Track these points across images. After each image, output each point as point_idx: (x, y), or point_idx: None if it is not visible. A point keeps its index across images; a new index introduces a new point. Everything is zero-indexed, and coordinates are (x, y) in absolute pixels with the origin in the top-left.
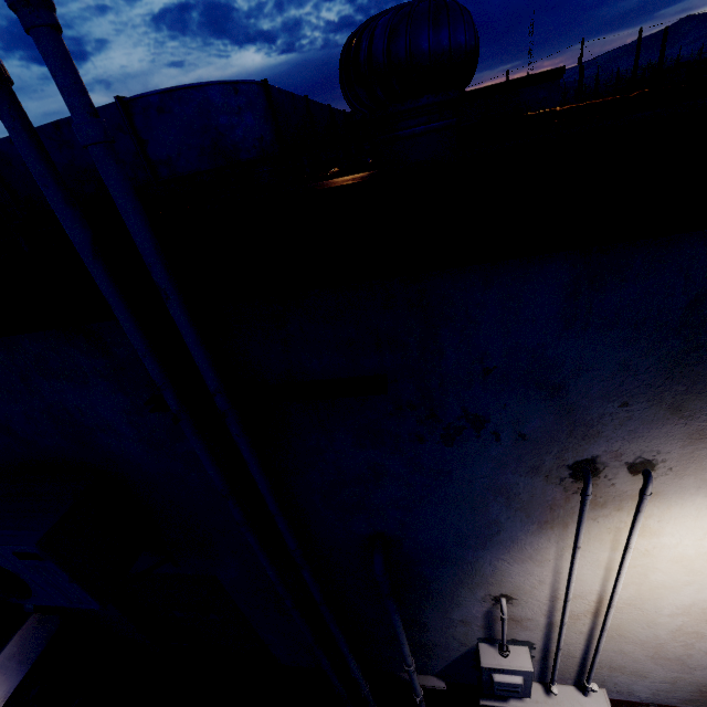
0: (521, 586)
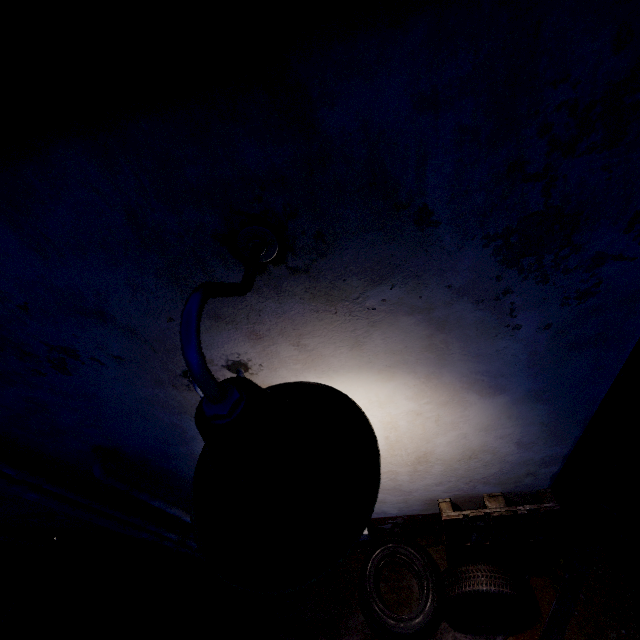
0: None
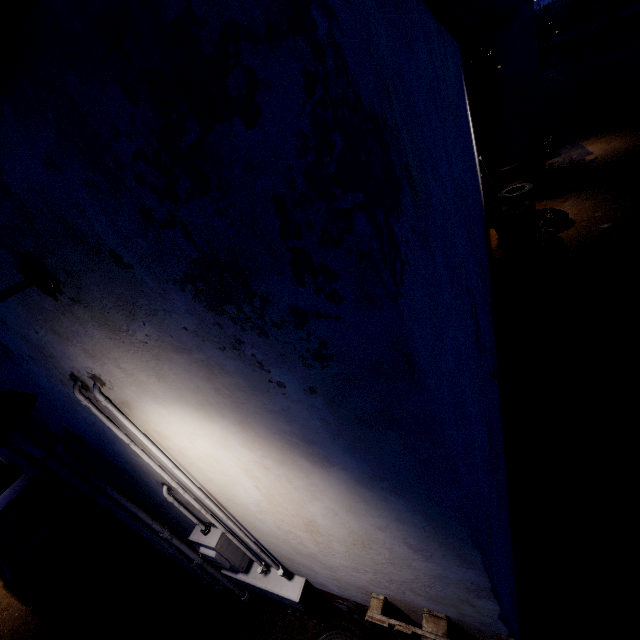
0: (162, 476)
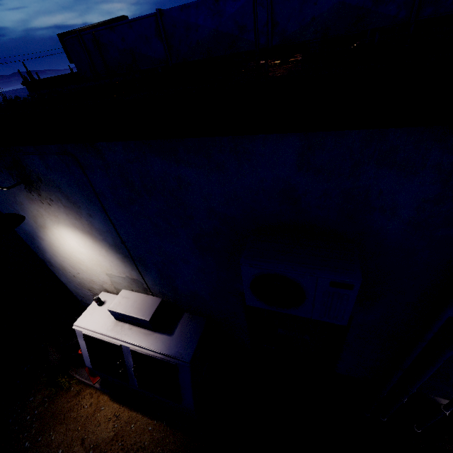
0: None
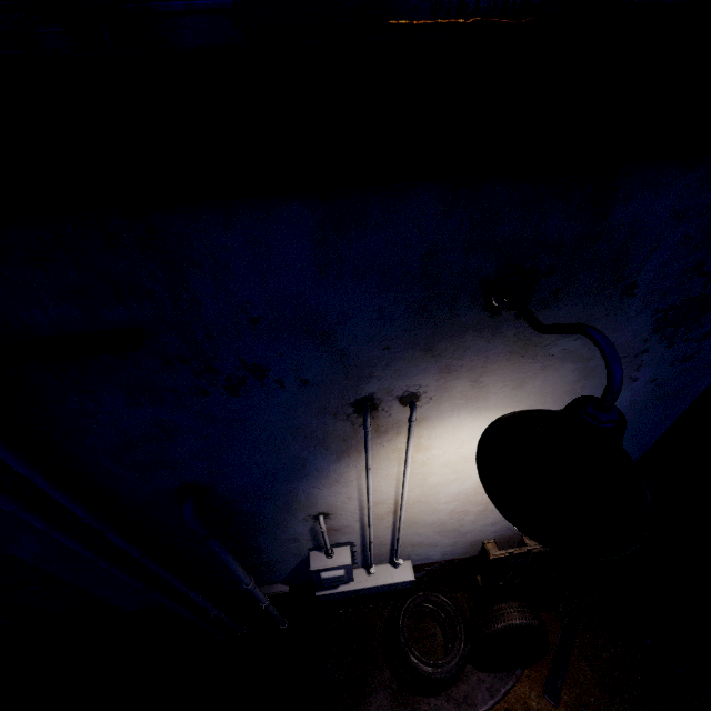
0: (334, 504)
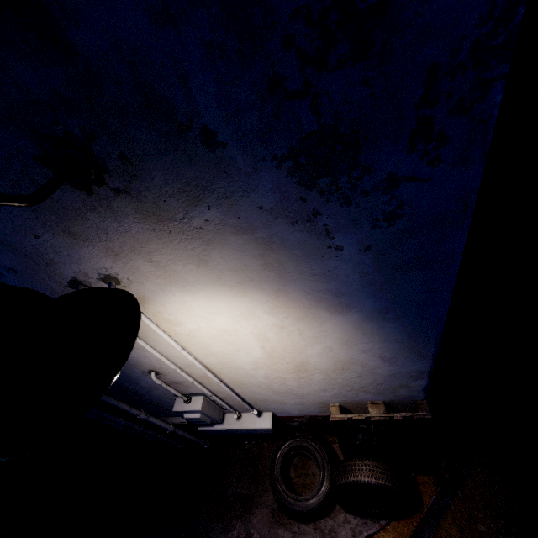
0: (153, 364)
